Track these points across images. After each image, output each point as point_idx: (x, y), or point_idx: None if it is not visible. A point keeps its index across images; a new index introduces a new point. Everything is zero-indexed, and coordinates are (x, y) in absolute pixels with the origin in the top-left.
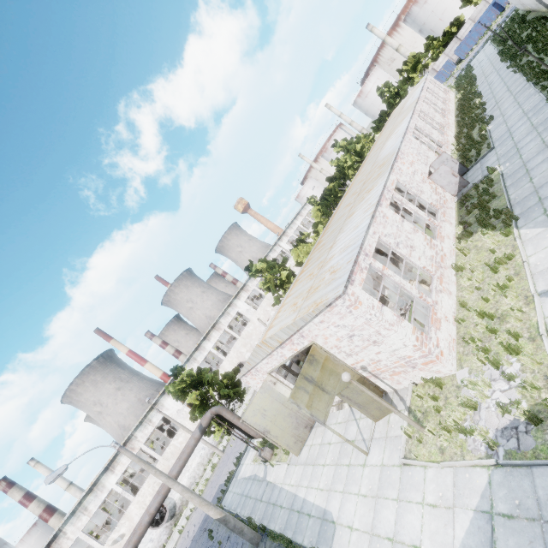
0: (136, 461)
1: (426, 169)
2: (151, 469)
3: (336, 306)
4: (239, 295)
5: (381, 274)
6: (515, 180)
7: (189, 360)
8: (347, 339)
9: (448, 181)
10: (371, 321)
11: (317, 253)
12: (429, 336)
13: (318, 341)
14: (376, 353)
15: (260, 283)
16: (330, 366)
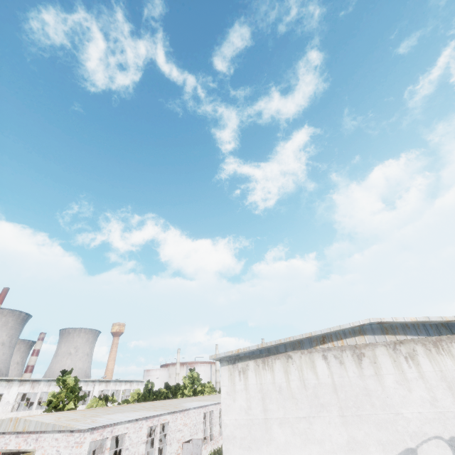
0: None
1: (188, 438)
2: None
3: (73, 436)
4: (25, 382)
5: (104, 451)
6: None
7: None
8: None
9: None
10: None
11: (102, 409)
12: None
13: (38, 452)
14: None
15: (53, 392)
16: None
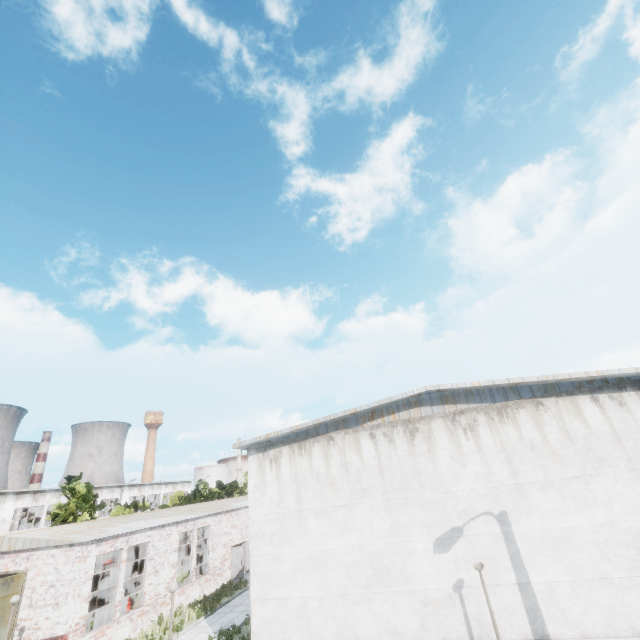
0: None
1: (238, 541)
2: None
3: (73, 551)
4: (23, 495)
5: (119, 563)
6: (247, 593)
7: None
8: (47, 586)
9: (237, 562)
10: (75, 581)
11: (119, 518)
12: (86, 635)
13: (32, 572)
14: (47, 617)
15: (58, 503)
16: (9, 603)
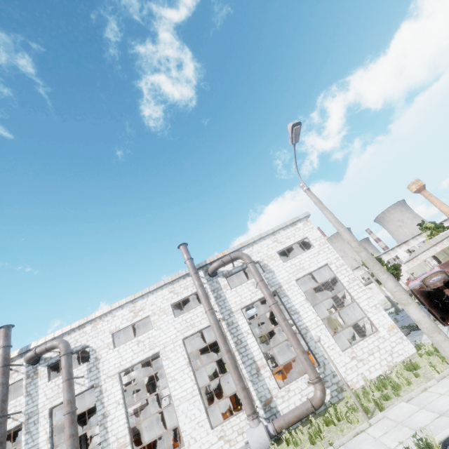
0: (361, 266)
1: None
2: (365, 270)
3: None
4: (400, 246)
5: None
6: None
7: (357, 268)
8: None
9: None
10: None
11: None
12: None
13: None
14: None
15: (425, 235)
16: None
